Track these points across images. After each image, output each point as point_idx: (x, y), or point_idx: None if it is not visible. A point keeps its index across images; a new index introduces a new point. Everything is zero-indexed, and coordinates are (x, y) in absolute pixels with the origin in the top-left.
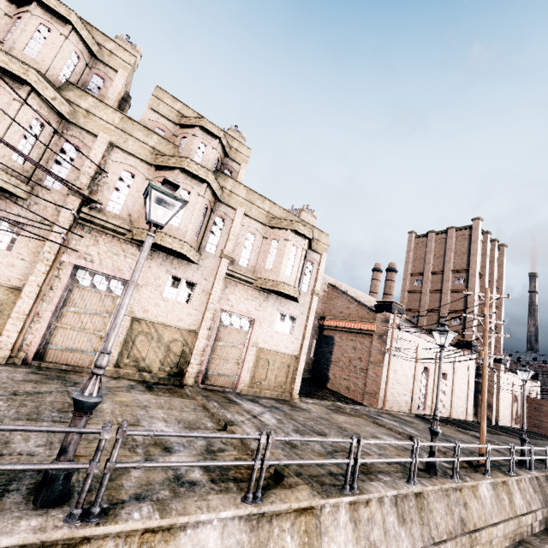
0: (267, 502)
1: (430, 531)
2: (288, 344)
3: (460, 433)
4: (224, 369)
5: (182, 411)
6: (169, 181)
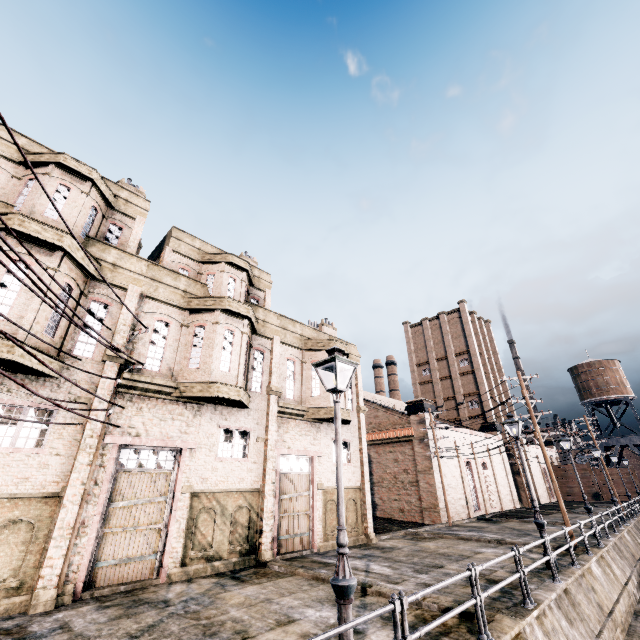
0: (495, 638)
1: (588, 625)
2: (350, 475)
3: (526, 524)
4: (295, 527)
5: (305, 591)
6: (338, 348)
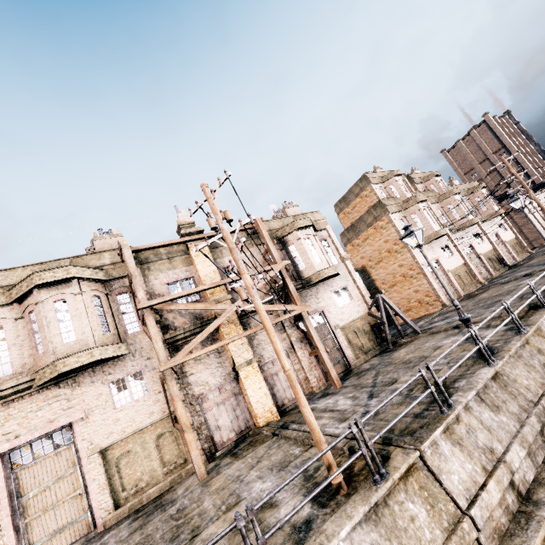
0: None
1: None
2: (510, 235)
3: None
4: (507, 257)
5: None
6: None
